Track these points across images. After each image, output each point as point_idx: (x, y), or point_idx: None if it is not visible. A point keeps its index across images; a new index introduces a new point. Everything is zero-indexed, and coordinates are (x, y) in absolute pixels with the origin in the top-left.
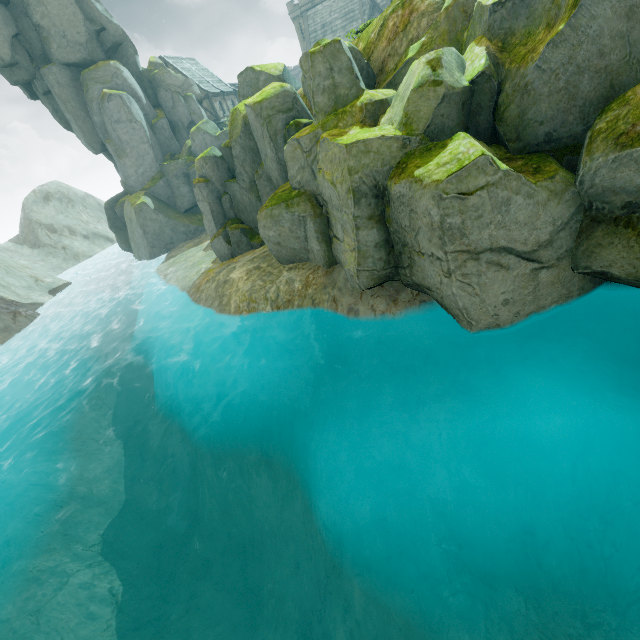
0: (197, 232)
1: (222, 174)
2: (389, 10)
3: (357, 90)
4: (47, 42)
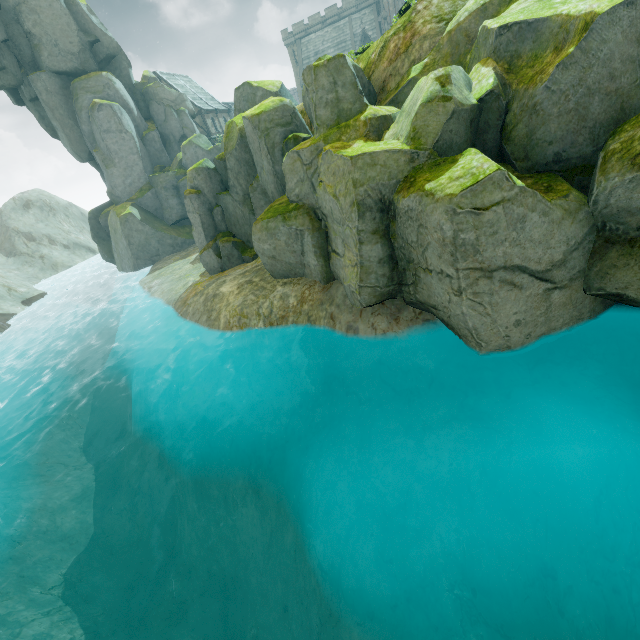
0: (184, 245)
1: (215, 186)
2: (390, 33)
3: (361, 105)
4: (38, 49)
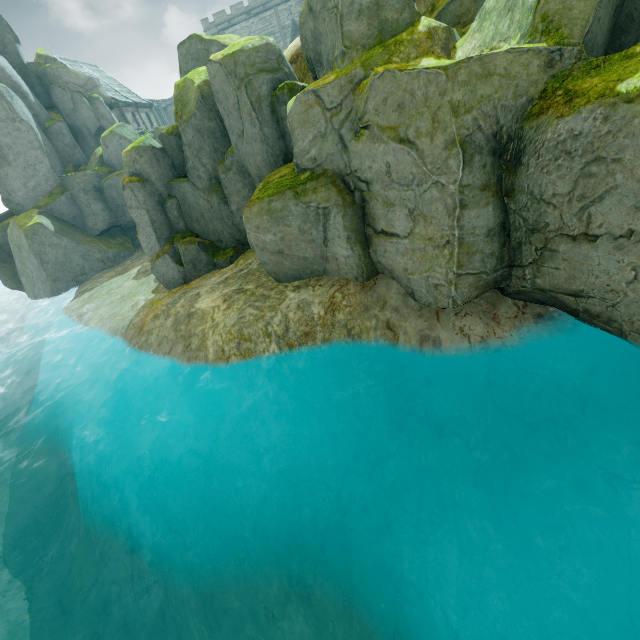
0: (118, 258)
1: (164, 171)
2: None
3: (411, 14)
4: None
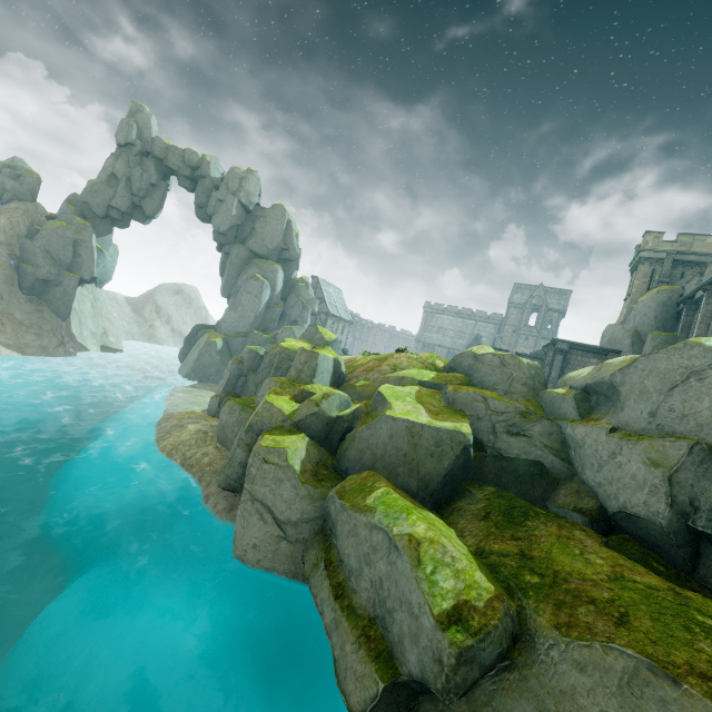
0: None
1: (254, 365)
2: (376, 357)
3: (310, 380)
4: (251, 237)
